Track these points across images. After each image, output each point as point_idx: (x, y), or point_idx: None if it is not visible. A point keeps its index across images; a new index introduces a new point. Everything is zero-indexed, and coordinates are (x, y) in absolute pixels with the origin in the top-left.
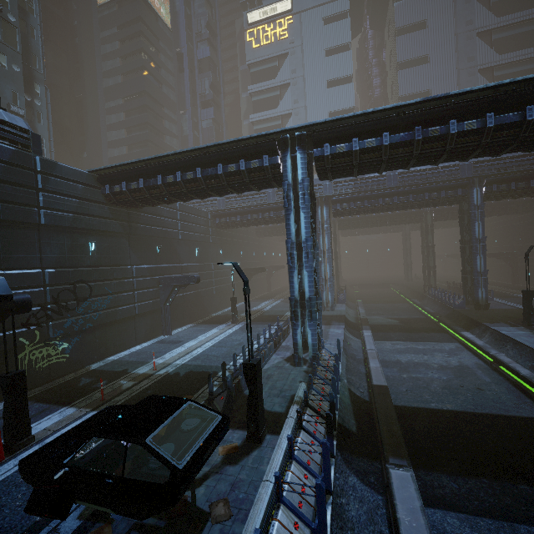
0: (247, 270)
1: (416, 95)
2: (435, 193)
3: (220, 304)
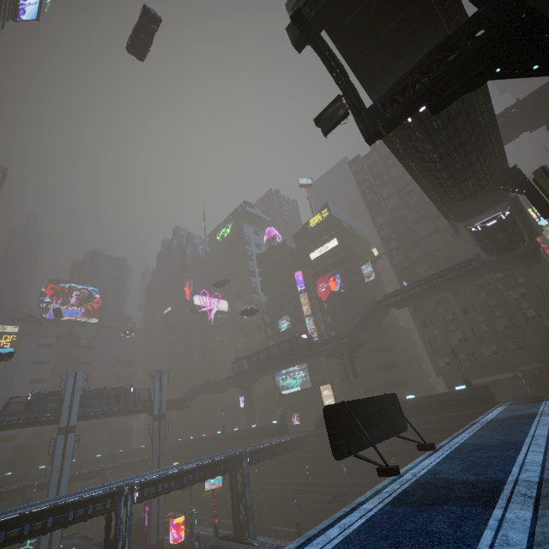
0: None
1: None
2: None
3: None
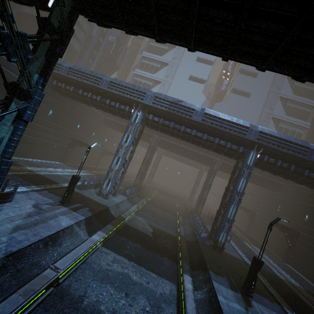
0: (75, 140)
1: (242, 92)
2: (223, 142)
3: (24, 152)
